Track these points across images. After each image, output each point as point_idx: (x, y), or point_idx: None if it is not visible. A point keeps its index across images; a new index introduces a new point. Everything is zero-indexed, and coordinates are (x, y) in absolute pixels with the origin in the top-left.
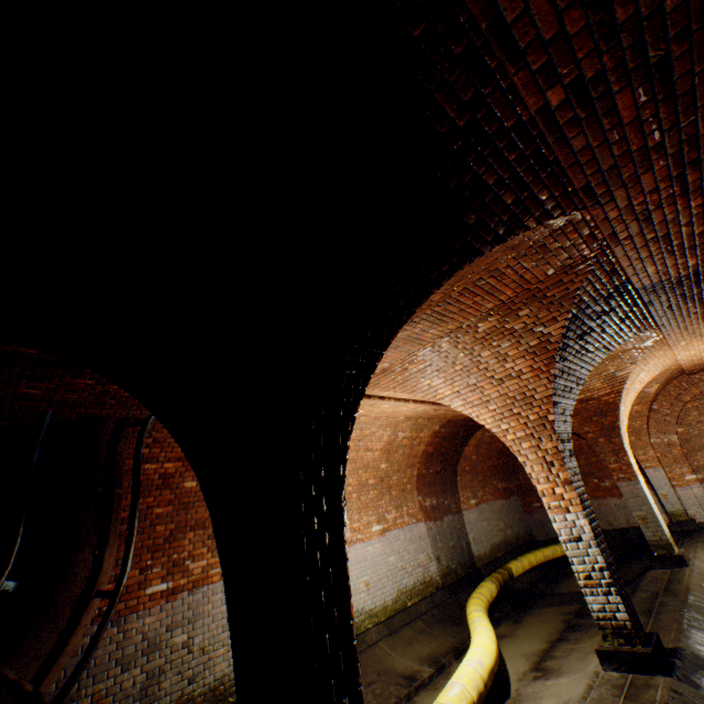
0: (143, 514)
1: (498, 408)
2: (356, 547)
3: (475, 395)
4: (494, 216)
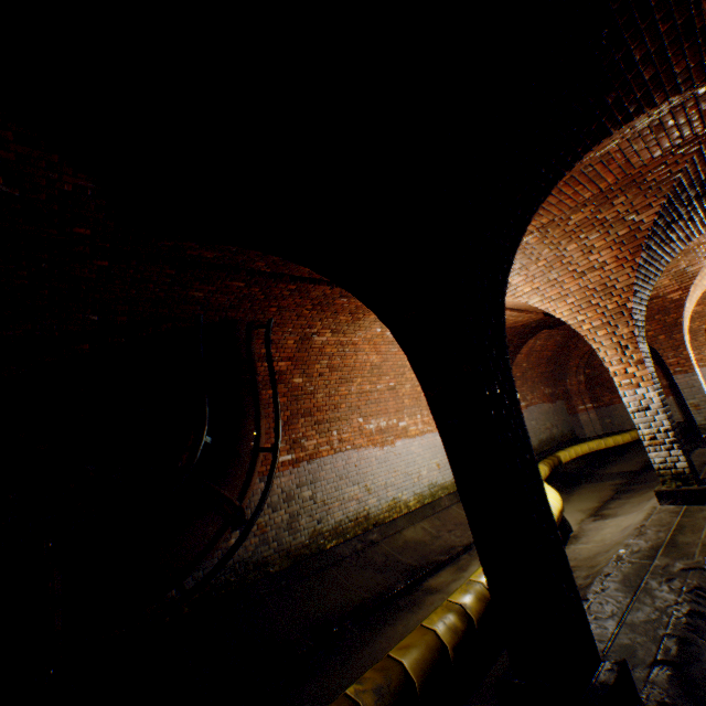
0: (266, 403)
1: (576, 301)
2: (427, 436)
3: (554, 290)
4: (630, 93)
